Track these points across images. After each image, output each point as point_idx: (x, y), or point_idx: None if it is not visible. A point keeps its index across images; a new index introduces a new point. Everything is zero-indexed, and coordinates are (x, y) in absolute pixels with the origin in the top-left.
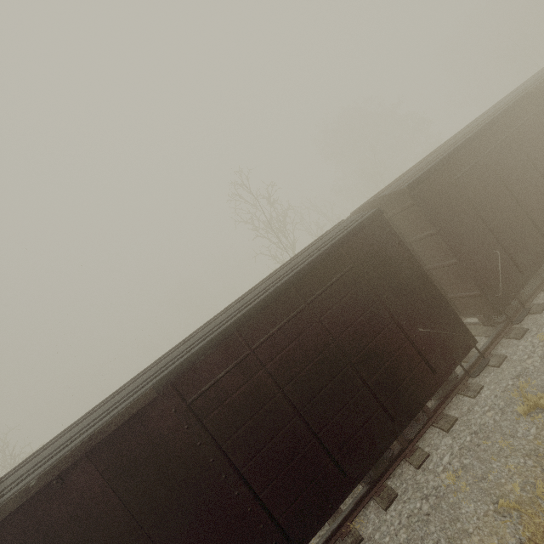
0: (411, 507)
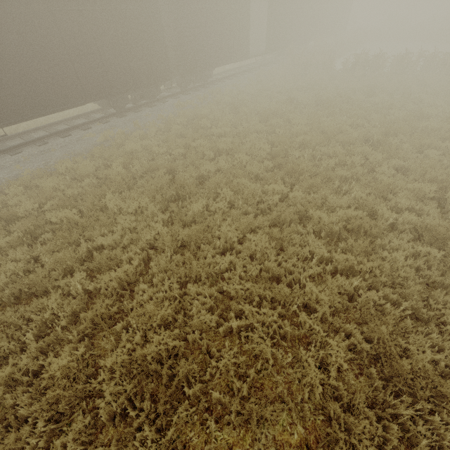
0: (131, 118)
